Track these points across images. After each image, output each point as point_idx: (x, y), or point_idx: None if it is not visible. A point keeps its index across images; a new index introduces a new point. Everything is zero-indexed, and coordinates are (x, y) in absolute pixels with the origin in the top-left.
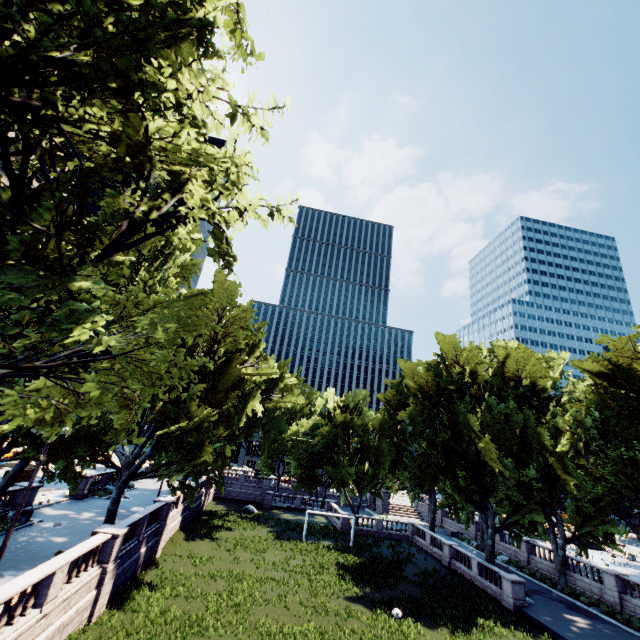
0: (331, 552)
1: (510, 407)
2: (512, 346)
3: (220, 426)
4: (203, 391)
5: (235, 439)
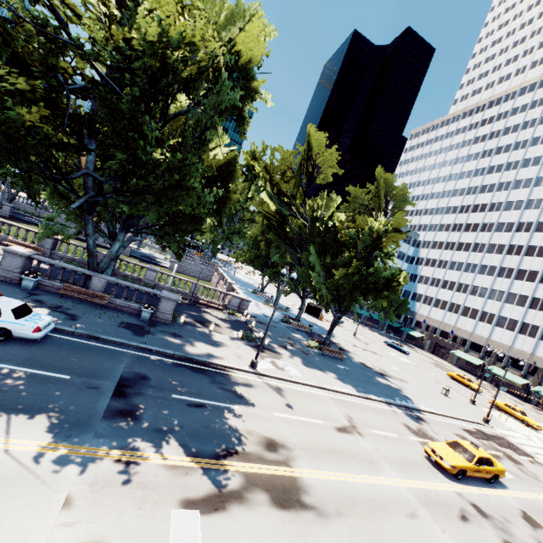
0: None
1: None
2: None
3: None
4: None
5: None
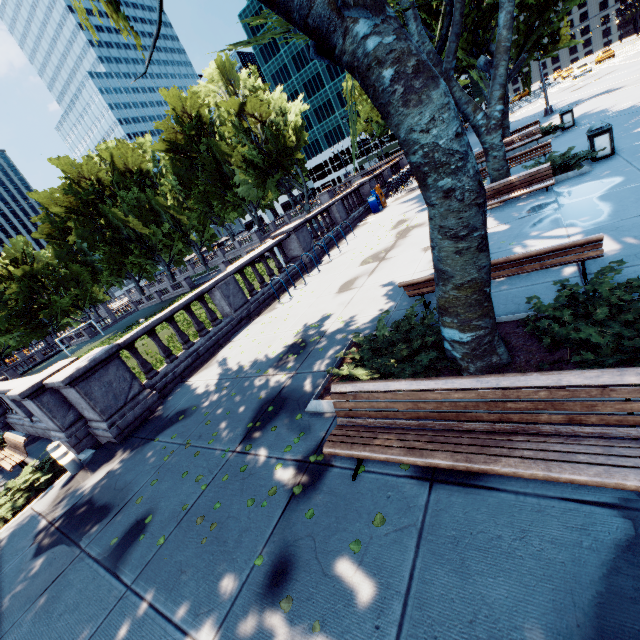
0: (94, 343)
1: (136, 193)
2: (113, 145)
3: None
4: None
5: None
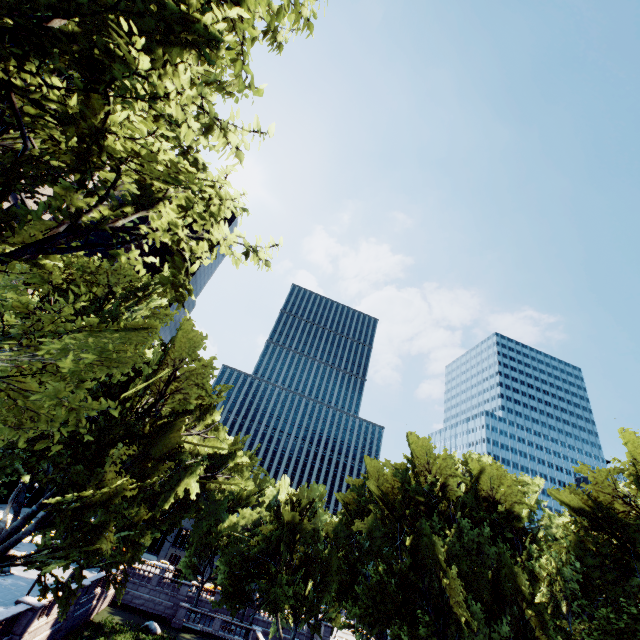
0: None
1: (482, 535)
2: (486, 461)
3: (135, 505)
4: (130, 455)
5: (158, 524)
